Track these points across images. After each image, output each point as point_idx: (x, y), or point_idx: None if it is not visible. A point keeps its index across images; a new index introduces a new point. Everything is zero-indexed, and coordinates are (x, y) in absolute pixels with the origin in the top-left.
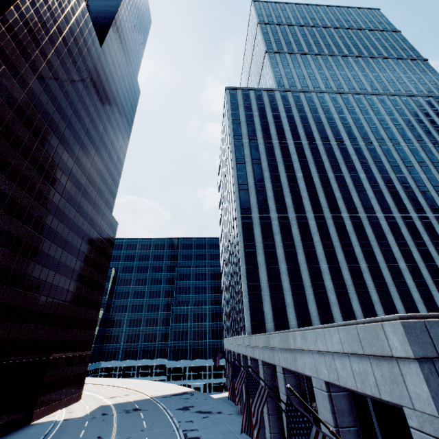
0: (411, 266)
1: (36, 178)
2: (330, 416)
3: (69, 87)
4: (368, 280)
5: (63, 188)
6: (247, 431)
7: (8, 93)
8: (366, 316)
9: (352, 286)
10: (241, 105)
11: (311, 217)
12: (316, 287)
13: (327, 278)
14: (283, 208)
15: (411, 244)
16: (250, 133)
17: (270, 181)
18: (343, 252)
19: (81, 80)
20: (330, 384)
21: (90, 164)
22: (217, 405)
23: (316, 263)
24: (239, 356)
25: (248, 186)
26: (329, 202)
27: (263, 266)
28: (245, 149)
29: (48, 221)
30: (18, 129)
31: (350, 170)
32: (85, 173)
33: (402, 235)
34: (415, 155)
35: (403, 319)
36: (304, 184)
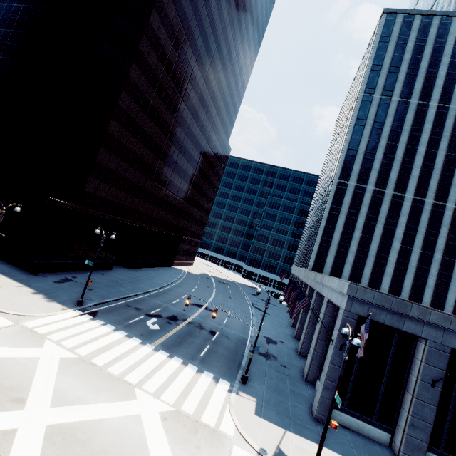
0: None
1: (188, 117)
2: (324, 310)
3: (217, 20)
4: (434, 268)
5: (201, 122)
6: (287, 301)
7: (181, 48)
8: (412, 292)
9: (414, 268)
10: (392, 42)
11: (409, 198)
12: (379, 258)
13: (393, 255)
14: (383, 183)
15: None
16: (386, 86)
17: (383, 151)
18: (424, 239)
19: (227, 6)
20: (330, 301)
21: (220, 97)
22: (274, 302)
23: (390, 240)
24: (299, 280)
25: (357, 153)
26: (439, 188)
27: (340, 228)
28: (372, 107)
29: (191, 150)
30: (183, 79)
31: None
32: (216, 106)
33: None
34: None
35: (351, 284)
36: (421, 162)
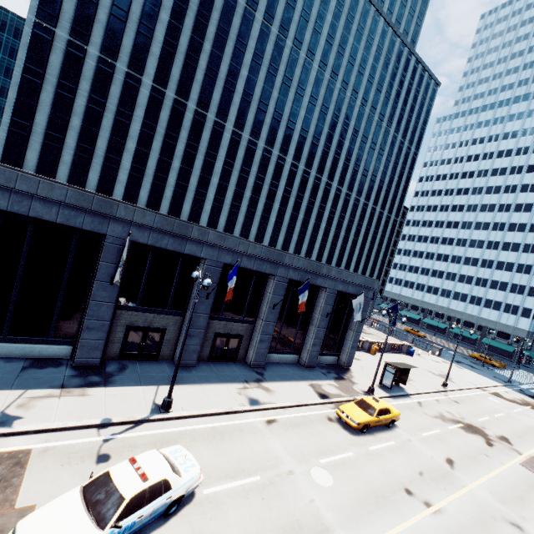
0: (222, 185)
1: None
2: None
3: None
4: (172, 178)
5: None
6: None
7: None
8: (148, 205)
9: (151, 176)
10: None
11: (147, 84)
12: (109, 160)
13: (128, 158)
14: (113, 50)
15: (238, 168)
16: None
17: None
18: (163, 142)
19: None
20: None
21: None
22: None
23: (123, 137)
24: None
25: None
26: (182, 80)
27: (47, 108)
28: None
29: None
30: None
31: (235, 56)
32: None
33: (236, 156)
34: (315, 86)
35: None
36: (163, 35)
